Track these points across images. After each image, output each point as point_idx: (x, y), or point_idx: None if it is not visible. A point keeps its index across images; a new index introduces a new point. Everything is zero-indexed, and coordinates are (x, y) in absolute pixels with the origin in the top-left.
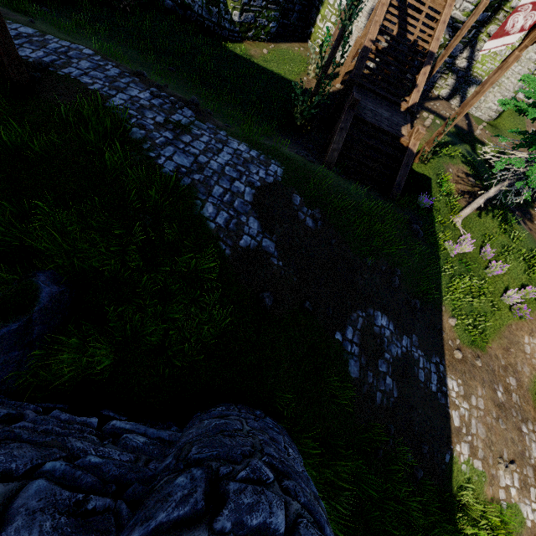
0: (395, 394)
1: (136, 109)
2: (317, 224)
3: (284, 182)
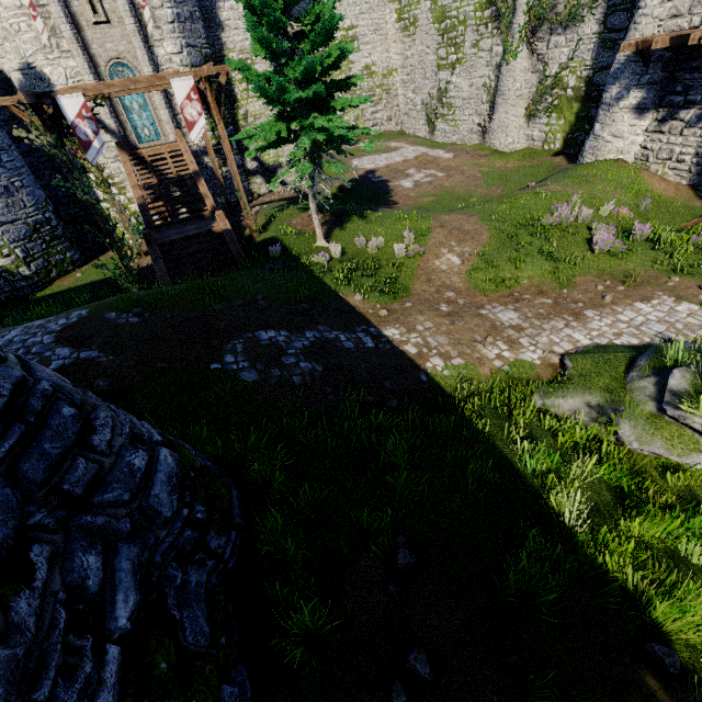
0: (320, 369)
1: None
2: (144, 316)
3: (92, 314)
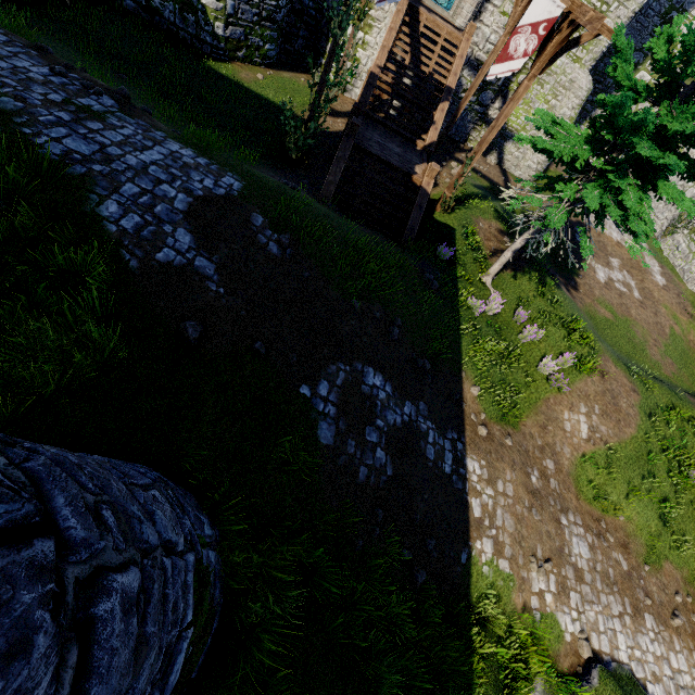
0: (389, 471)
1: (17, 79)
2: (286, 251)
3: (241, 198)
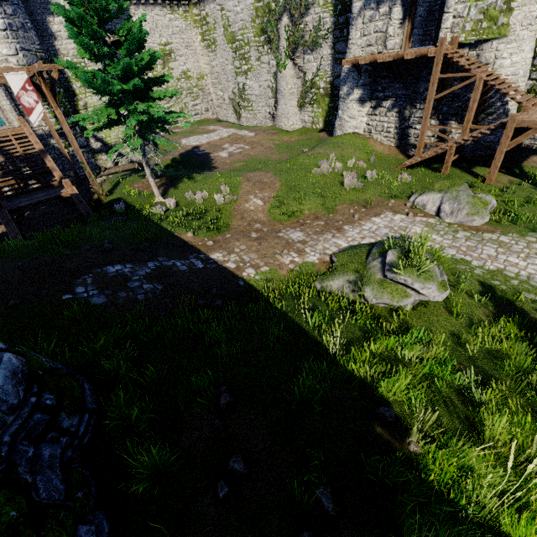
0: (160, 287)
1: None
2: None
3: None
